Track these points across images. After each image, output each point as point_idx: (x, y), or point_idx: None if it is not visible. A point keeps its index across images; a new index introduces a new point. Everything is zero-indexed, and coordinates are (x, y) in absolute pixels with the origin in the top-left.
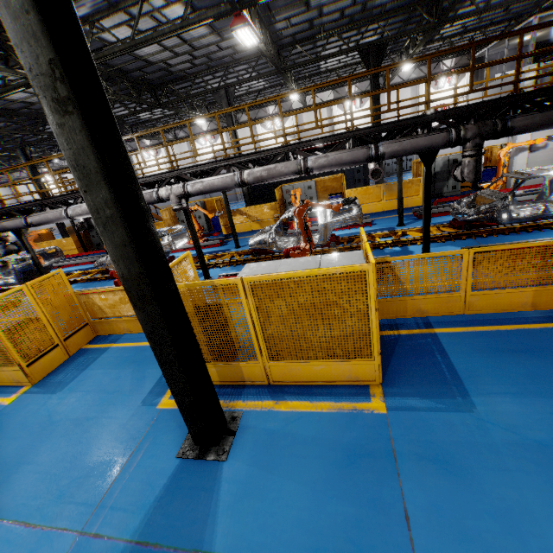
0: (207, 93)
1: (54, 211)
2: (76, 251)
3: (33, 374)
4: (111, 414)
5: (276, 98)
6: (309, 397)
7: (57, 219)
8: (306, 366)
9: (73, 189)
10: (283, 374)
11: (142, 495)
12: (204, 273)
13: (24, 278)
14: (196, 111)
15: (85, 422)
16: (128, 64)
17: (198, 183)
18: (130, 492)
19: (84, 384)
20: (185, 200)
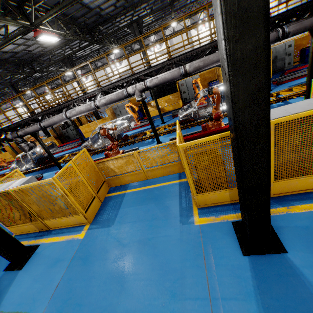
0: (125, 28)
1: (57, 115)
2: (57, 143)
3: (88, 217)
4: (163, 233)
5: (205, 6)
6: (311, 200)
7: (60, 120)
8: (303, 180)
9: (54, 104)
10: (282, 188)
11: (240, 286)
12: (157, 140)
13: (38, 163)
14: (112, 44)
15: (148, 242)
16: (77, 12)
17: (154, 79)
18: (227, 284)
19: (126, 218)
20: (144, 93)
